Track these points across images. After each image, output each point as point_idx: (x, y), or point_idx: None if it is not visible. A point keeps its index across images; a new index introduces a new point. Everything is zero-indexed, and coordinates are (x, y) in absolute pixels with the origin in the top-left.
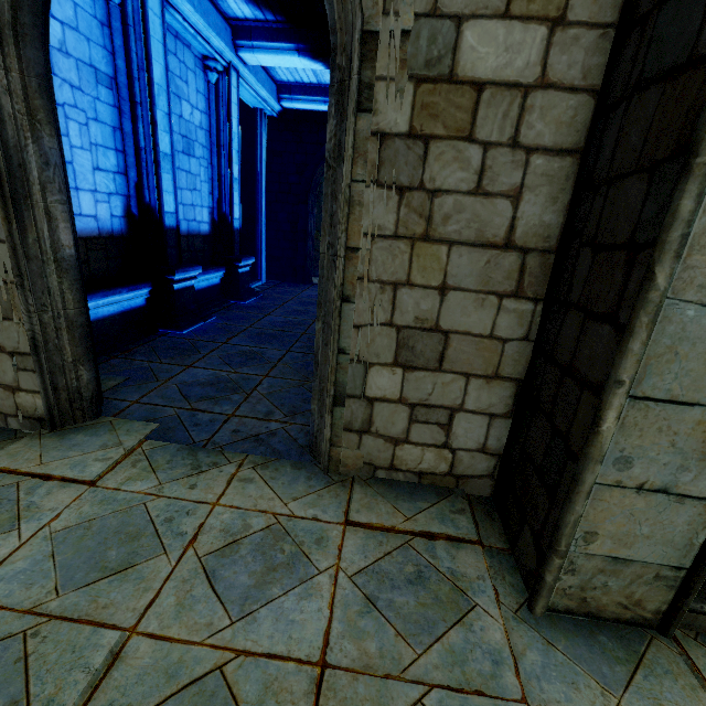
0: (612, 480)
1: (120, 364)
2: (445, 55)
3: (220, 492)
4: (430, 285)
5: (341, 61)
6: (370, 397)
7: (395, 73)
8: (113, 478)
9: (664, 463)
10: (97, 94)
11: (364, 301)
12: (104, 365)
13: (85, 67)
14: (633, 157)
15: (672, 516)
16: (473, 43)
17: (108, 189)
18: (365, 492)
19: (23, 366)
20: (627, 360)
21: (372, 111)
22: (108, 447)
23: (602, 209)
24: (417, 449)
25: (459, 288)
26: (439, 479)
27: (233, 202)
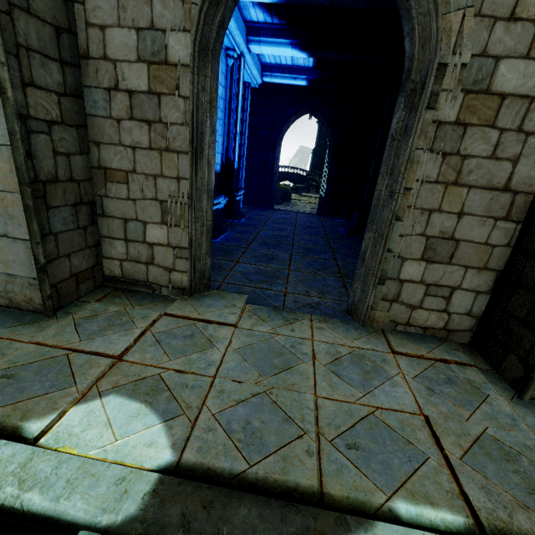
0: None
1: None
2: (486, 78)
3: (310, 334)
4: (453, 211)
5: (415, 77)
6: (401, 279)
7: (453, 87)
8: (244, 324)
9: None
10: None
11: (409, 220)
12: None
13: None
14: None
15: None
16: (504, 72)
17: None
18: (395, 337)
19: (180, 256)
20: None
21: (435, 109)
22: (229, 307)
23: None
24: (426, 312)
25: (470, 214)
26: (437, 332)
27: (235, 150)
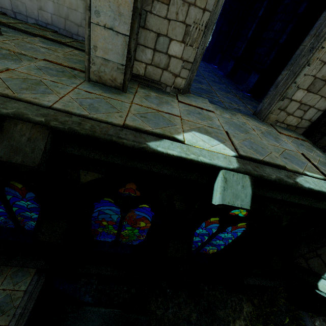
0: None
1: None
2: None
3: (245, 121)
4: None
5: None
6: (292, 99)
7: None
8: (216, 112)
9: None
10: None
11: (312, 67)
12: None
13: None
14: None
15: None
16: None
17: None
18: (277, 127)
19: (186, 67)
20: None
21: None
22: (204, 103)
23: None
24: (293, 117)
25: None
26: (292, 127)
27: None
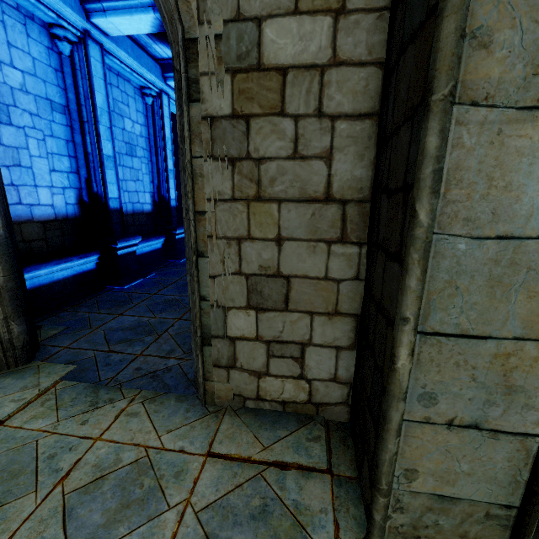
0: (421, 416)
1: (66, 316)
2: (251, 50)
3: (105, 427)
4: (268, 237)
5: (177, 65)
6: (231, 337)
7: (214, 68)
8: (20, 417)
9: (469, 398)
10: (53, 118)
11: (216, 255)
12: (53, 318)
13: (42, 100)
14: (404, 109)
15: (489, 453)
16: (273, 37)
17: (63, 184)
18: (232, 422)
19: None
20: (407, 297)
21: (200, 101)
22: (27, 388)
23: (390, 158)
24: (278, 381)
25: (292, 238)
26: (301, 407)
27: (169, 187)
